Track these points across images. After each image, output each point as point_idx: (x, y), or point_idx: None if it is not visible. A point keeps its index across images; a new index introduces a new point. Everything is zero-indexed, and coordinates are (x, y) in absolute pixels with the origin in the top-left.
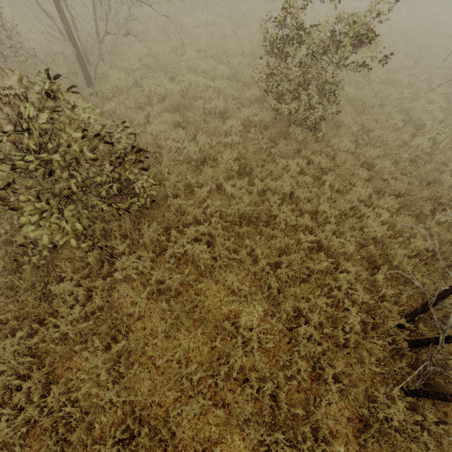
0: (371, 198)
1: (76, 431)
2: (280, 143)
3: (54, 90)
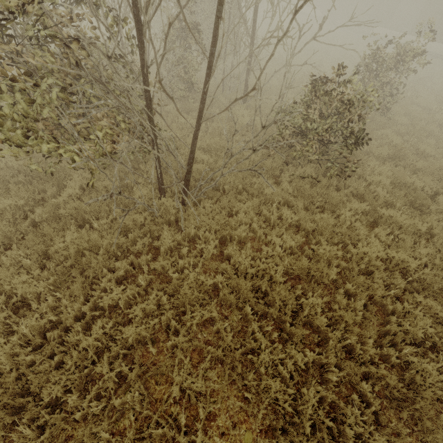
0: (437, 144)
1: (404, 245)
2: (367, 124)
3: (341, 82)
